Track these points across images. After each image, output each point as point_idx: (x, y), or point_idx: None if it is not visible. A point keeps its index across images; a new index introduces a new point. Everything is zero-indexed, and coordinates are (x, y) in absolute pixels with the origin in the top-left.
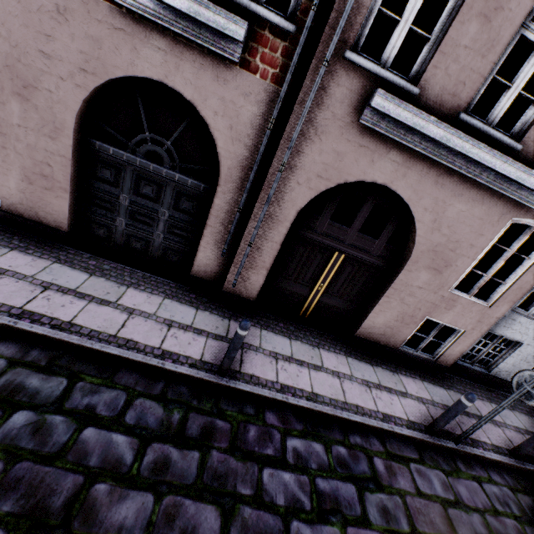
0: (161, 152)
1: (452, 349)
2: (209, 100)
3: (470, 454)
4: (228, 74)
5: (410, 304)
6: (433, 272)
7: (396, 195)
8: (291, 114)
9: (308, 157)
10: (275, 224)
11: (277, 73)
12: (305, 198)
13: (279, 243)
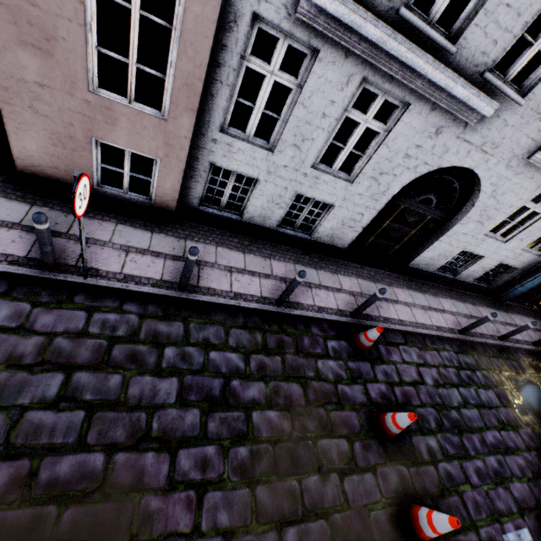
0: None
1: (162, 186)
2: None
3: (108, 288)
4: None
5: (52, 116)
6: (38, 53)
7: None
8: None
9: None
10: None
11: None
12: None
13: None
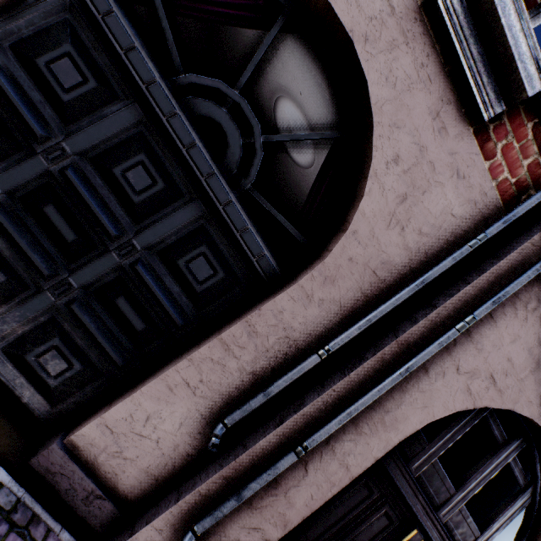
0: (234, 138)
1: None
2: (401, 131)
3: None
4: (453, 125)
5: None
6: None
7: (538, 464)
8: (513, 251)
9: (496, 333)
10: (373, 424)
11: (511, 182)
12: (451, 404)
13: (351, 471)
